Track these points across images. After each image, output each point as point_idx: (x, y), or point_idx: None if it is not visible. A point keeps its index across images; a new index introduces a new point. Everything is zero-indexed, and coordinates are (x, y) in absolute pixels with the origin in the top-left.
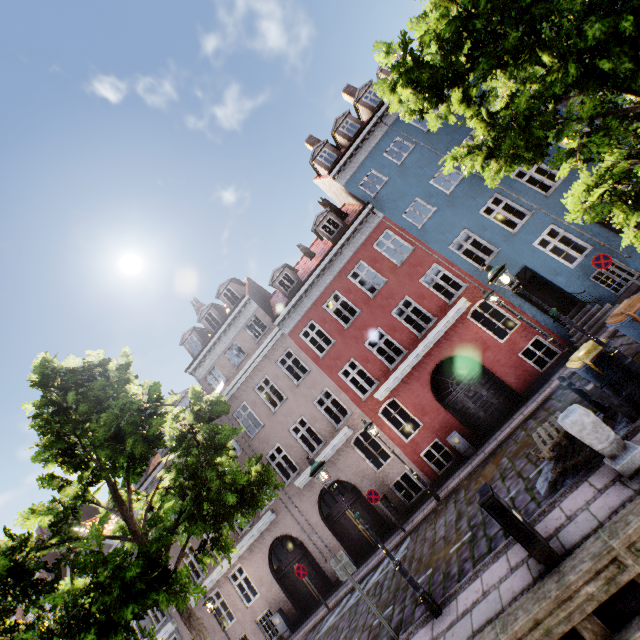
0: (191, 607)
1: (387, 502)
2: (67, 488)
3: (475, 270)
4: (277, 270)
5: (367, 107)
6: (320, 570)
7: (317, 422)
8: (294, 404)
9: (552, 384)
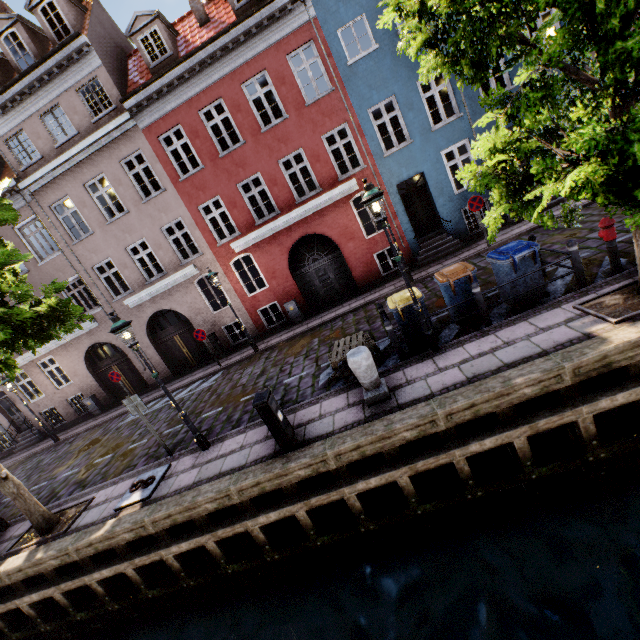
0: None
1: (214, 340)
2: None
3: (380, 153)
4: (142, 15)
5: None
6: (139, 374)
7: (161, 251)
8: (137, 222)
9: (383, 291)
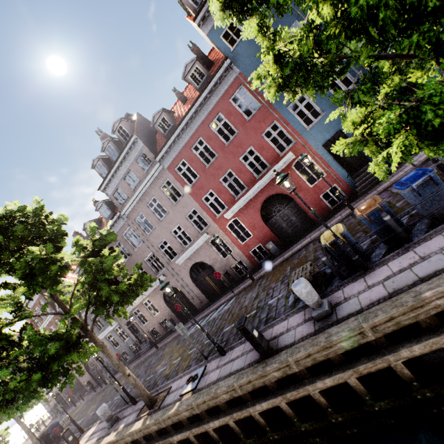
0: (103, 344)
1: (228, 276)
2: (19, 288)
3: (303, 130)
4: (156, 114)
5: None
6: (191, 303)
7: (188, 229)
8: (173, 217)
9: (332, 221)
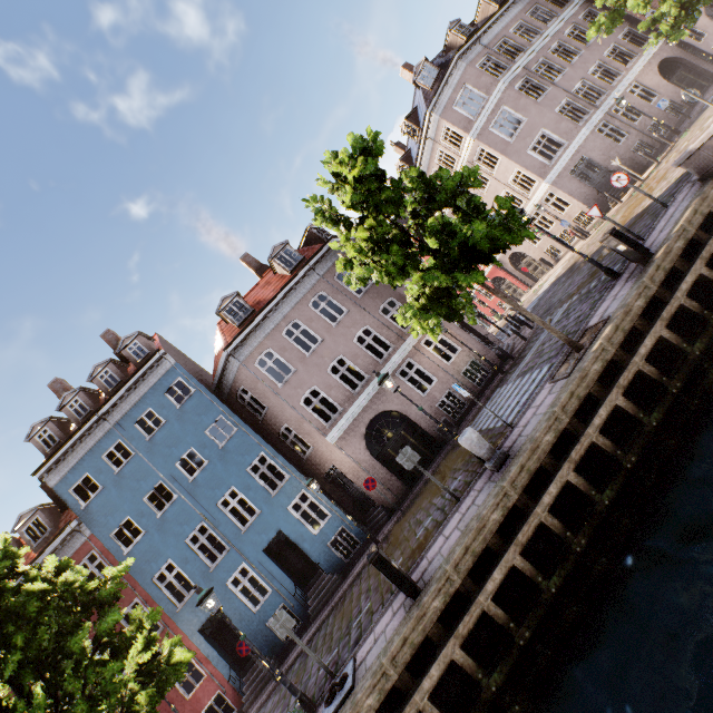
0: None
1: None
2: None
3: (173, 609)
4: None
5: (102, 387)
6: None
7: None
8: None
9: None
